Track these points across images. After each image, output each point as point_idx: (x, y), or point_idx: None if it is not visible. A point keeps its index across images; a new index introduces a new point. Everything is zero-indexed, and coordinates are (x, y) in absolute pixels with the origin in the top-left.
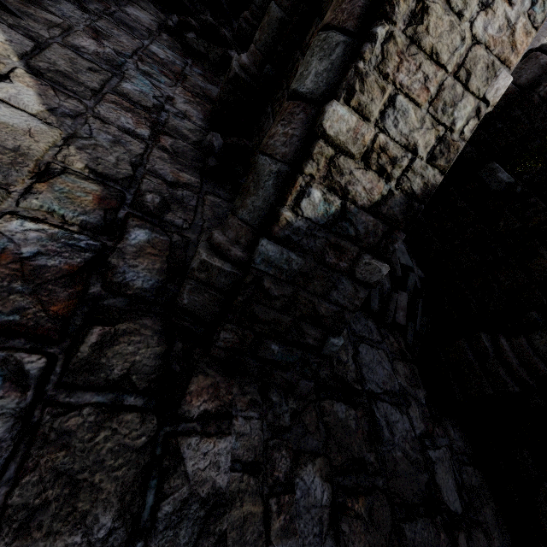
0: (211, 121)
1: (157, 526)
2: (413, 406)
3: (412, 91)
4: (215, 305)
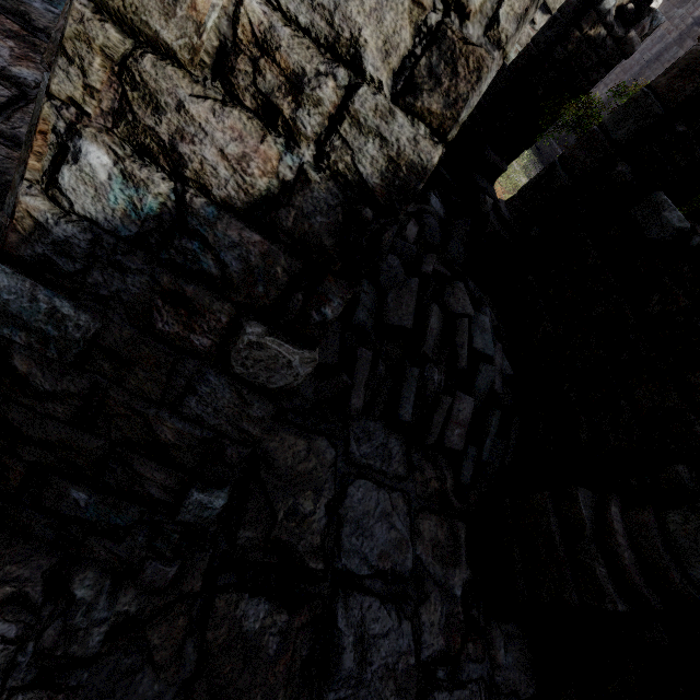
0: None
1: None
2: (432, 601)
3: None
4: None
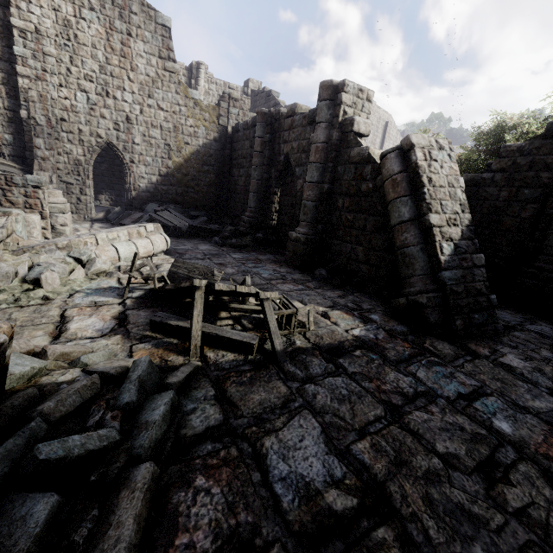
0: (300, 268)
1: (534, 380)
2: (537, 322)
3: (443, 198)
4: (442, 314)
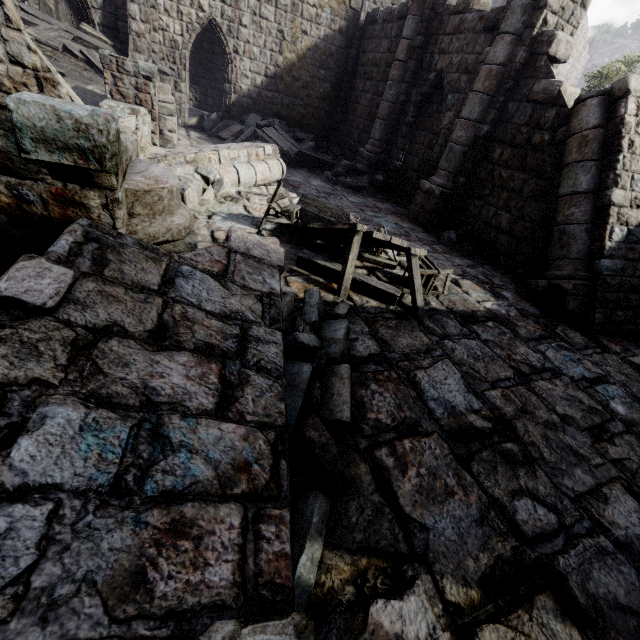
0: (424, 226)
1: None
2: None
3: (638, 171)
4: (582, 304)
